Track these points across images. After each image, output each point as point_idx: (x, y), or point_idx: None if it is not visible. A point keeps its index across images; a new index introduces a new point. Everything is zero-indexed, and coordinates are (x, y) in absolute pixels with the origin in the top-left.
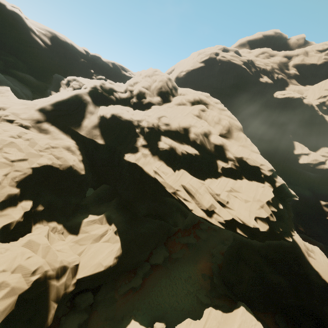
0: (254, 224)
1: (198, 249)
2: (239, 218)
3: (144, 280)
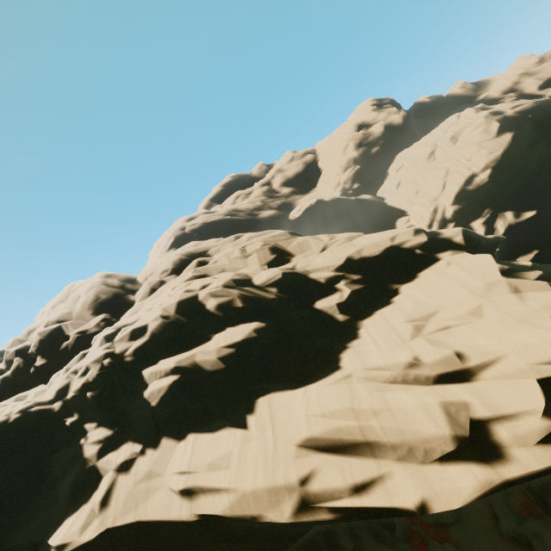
0: None
1: None
2: (549, 362)
3: None
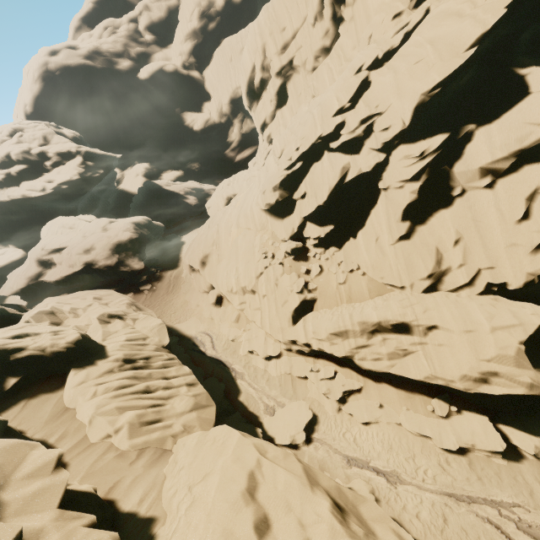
0: (65, 178)
1: None
2: (59, 181)
3: None
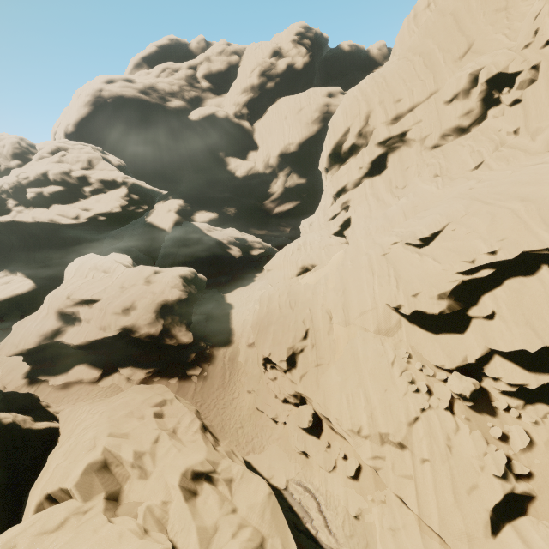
0: (105, 209)
1: None
2: (97, 211)
3: None
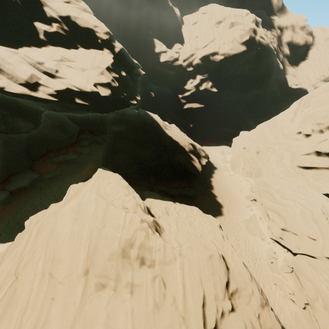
0: (91, 88)
1: (81, 162)
2: (74, 86)
3: (4, 208)
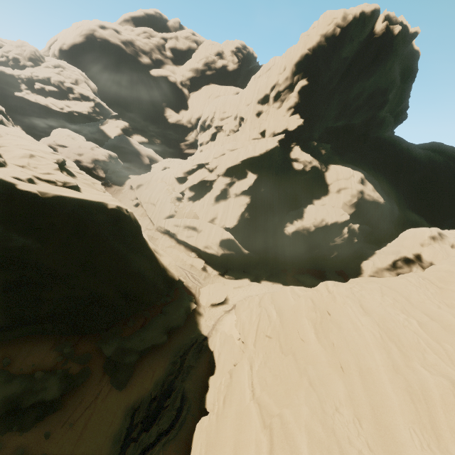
0: (79, 110)
1: None
2: (74, 109)
3: None
